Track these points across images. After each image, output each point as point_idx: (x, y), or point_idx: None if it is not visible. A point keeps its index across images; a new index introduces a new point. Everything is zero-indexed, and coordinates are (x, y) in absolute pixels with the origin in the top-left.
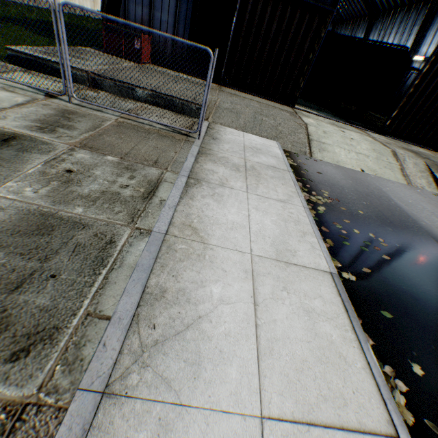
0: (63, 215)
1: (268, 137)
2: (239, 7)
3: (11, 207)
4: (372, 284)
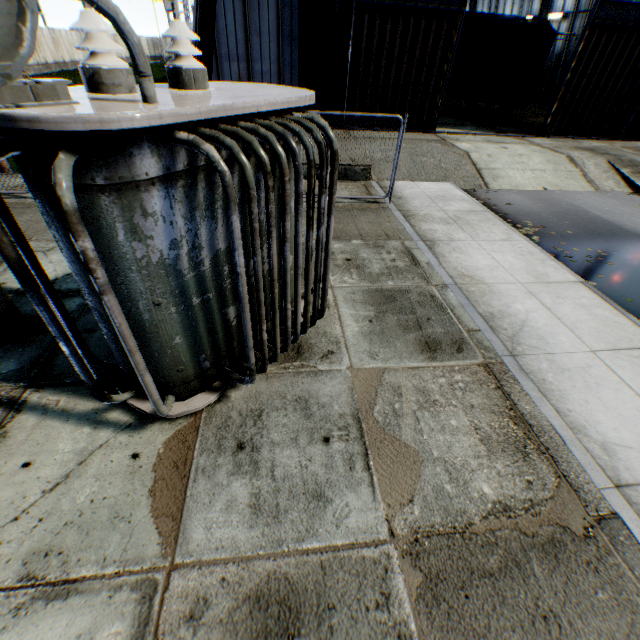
0: (387, 288)
1: (438, 180)
2: (353, 34)
3: (355, 291)
4: (609, 284)
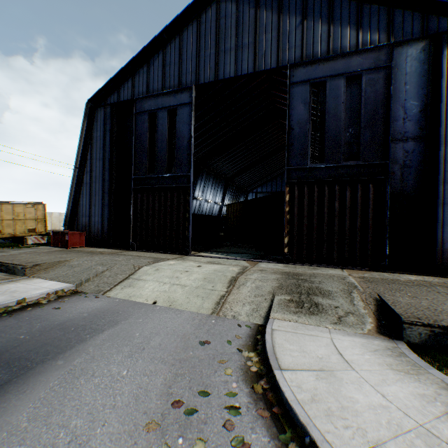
0: None
1: (71, 281)
2: (133, 201)
3: None
4: None
